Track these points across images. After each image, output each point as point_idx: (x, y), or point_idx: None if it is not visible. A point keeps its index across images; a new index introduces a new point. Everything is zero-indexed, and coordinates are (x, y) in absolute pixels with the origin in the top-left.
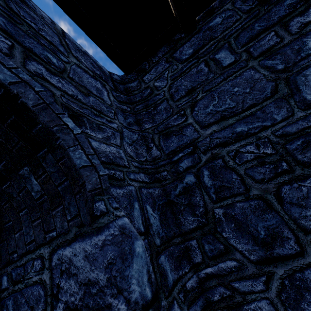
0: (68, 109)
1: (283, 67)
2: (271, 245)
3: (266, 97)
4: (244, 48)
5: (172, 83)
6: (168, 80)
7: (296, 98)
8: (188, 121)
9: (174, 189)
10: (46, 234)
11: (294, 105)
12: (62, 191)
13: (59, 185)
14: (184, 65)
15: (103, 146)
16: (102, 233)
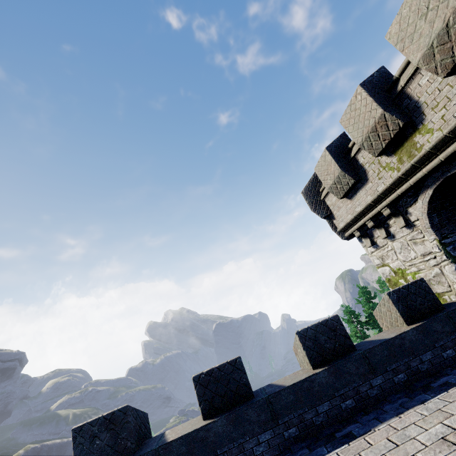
0: None
1: None
2: None
3: None
4: None
5: None
6: None
7: None
8: None
9: None
10: None
11: None
12: None
13: None
14: None
15: None
16: None
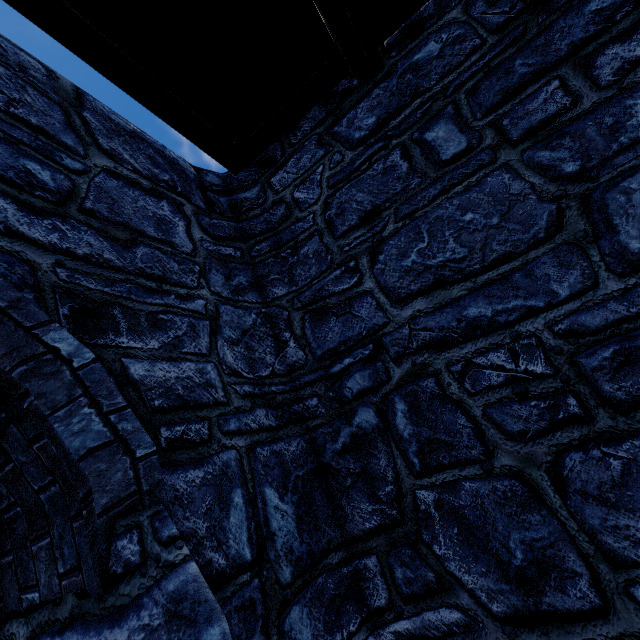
0: (73, 295)
1: (577, 169)
2: (538, 584)
3: (536, 239)
4: (490, 118)
5: (332, 194)
6: (322, 187)
7: (605, 246)
8: (364, 286)
9: (333, 438)
10: (22, 593)
11: (599, 262)
12: (48, 503)
13: (40, 490)
14: (357, 153)
15: (161, 368)
16: (122, 623)
